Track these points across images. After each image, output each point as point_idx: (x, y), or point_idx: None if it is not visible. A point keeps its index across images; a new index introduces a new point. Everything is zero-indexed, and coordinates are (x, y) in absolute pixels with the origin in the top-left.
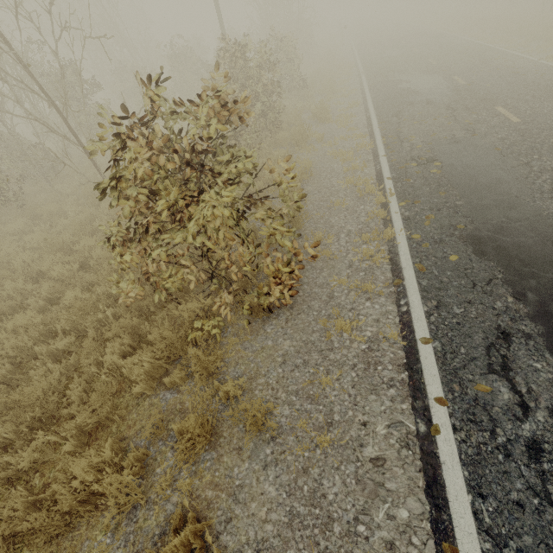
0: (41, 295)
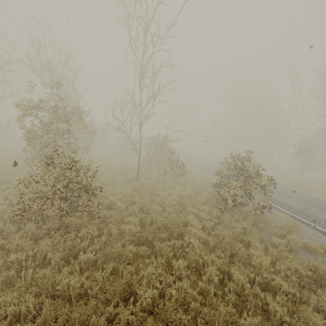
0: (168, 211)
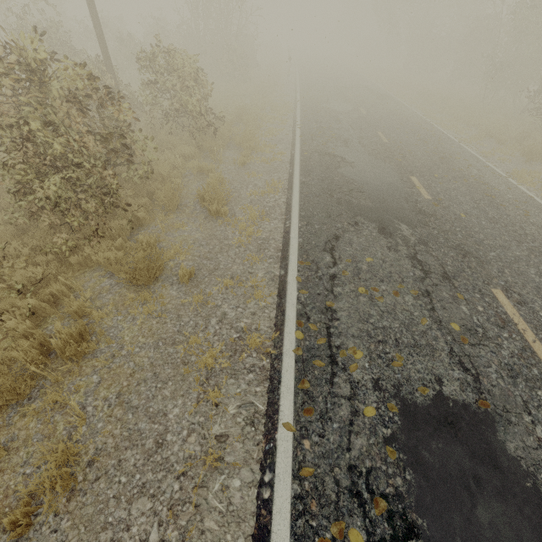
0: None
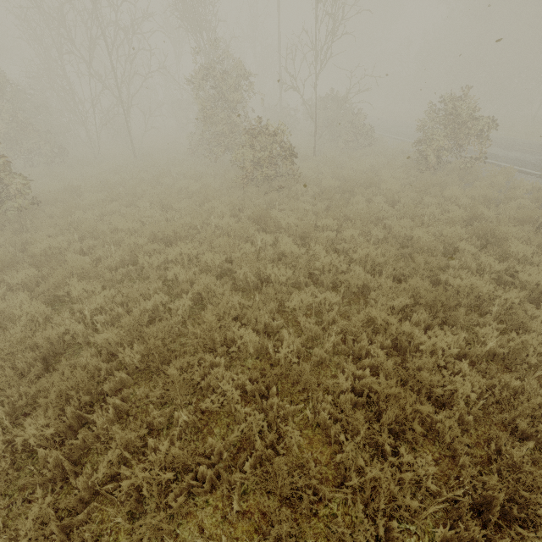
0: (360, 177)
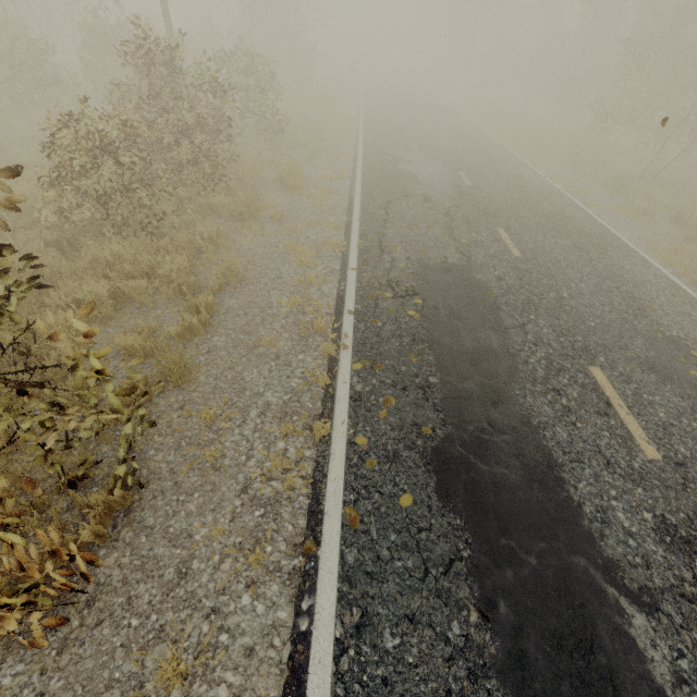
0: None
